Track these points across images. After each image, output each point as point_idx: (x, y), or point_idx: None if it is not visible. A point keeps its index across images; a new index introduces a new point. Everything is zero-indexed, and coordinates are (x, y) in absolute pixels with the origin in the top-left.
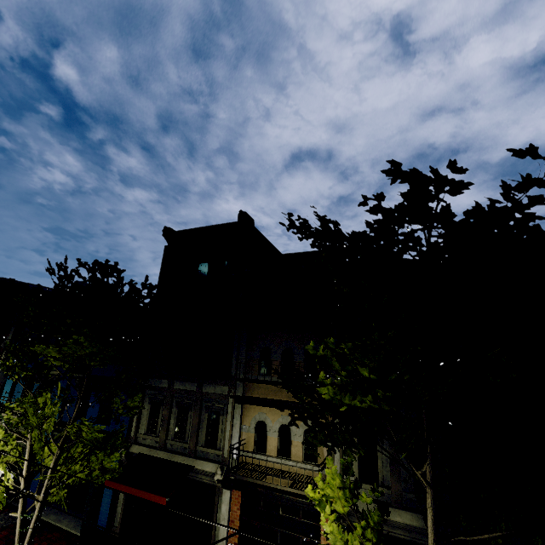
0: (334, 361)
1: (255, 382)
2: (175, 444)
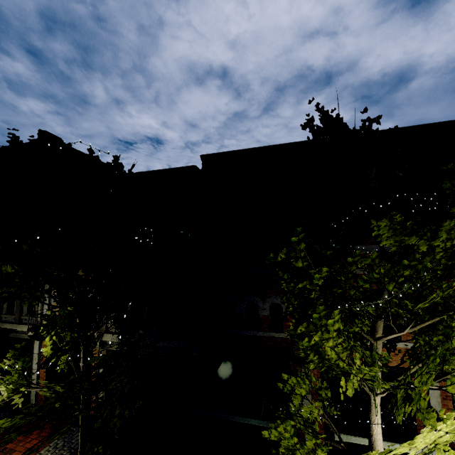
0: None
1: None
2: (7, 316)
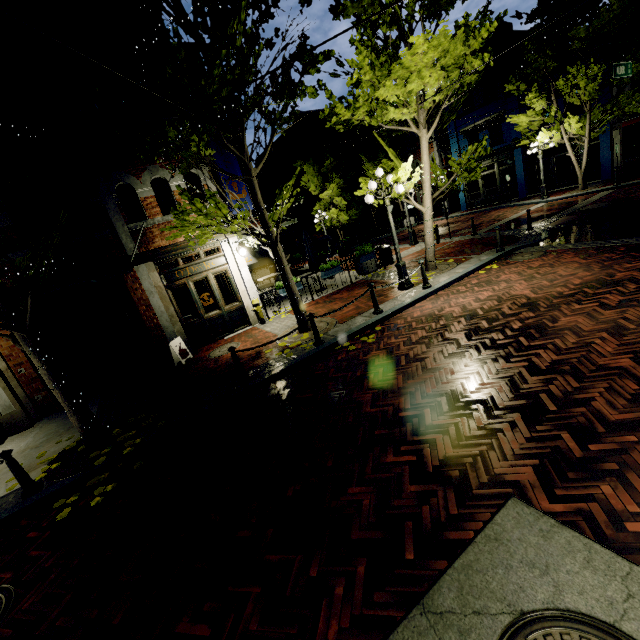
0: None
1: None
2: None
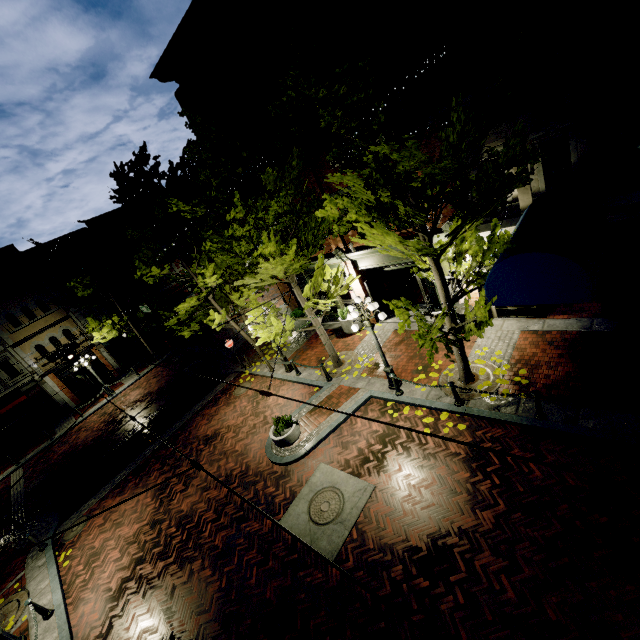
0: (77, 285)
1: (26, 326)
2: None
